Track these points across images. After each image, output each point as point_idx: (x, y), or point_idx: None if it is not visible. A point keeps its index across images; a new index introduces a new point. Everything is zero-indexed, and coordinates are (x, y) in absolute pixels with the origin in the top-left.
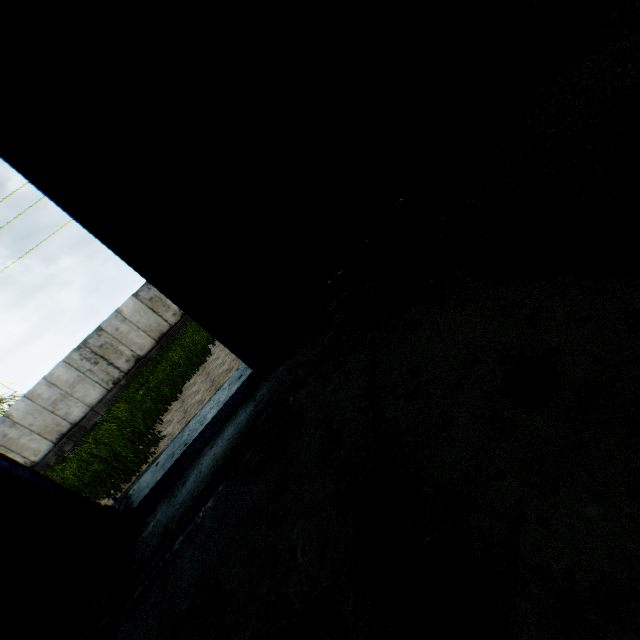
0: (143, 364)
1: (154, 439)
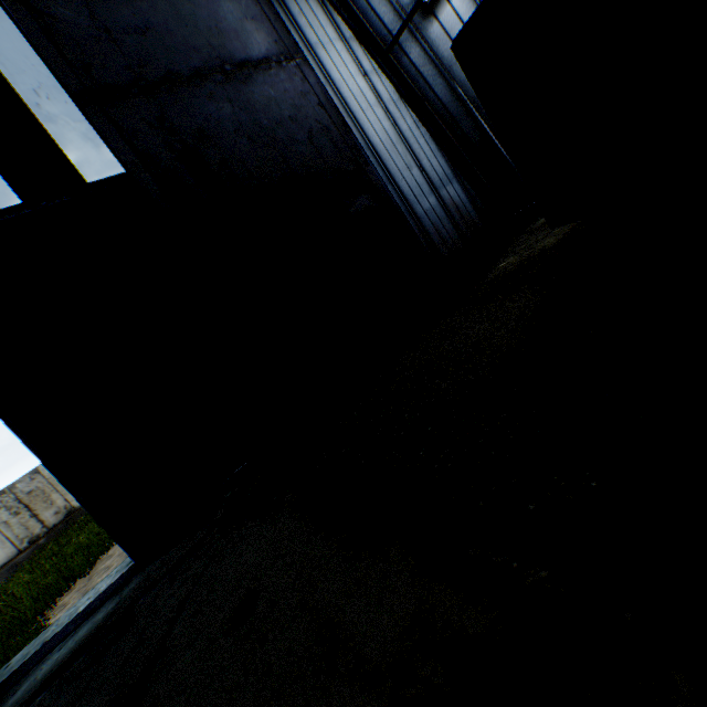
0: (75, 518)
1: (37, 628)
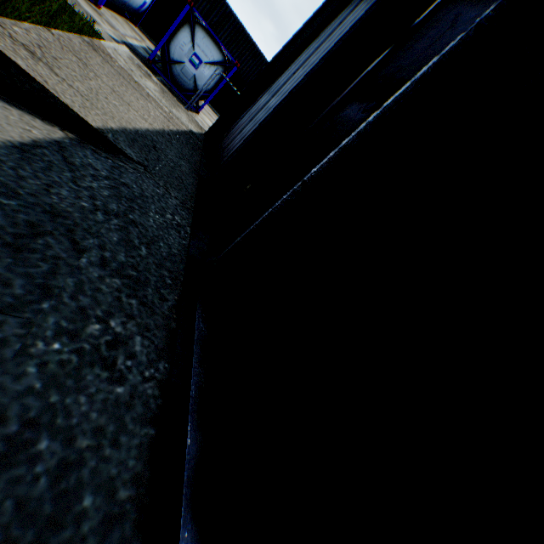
0: None
1: None
